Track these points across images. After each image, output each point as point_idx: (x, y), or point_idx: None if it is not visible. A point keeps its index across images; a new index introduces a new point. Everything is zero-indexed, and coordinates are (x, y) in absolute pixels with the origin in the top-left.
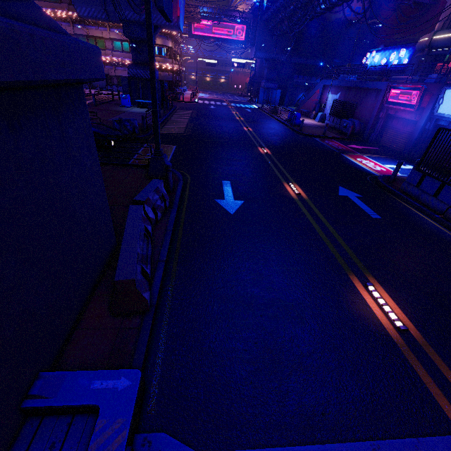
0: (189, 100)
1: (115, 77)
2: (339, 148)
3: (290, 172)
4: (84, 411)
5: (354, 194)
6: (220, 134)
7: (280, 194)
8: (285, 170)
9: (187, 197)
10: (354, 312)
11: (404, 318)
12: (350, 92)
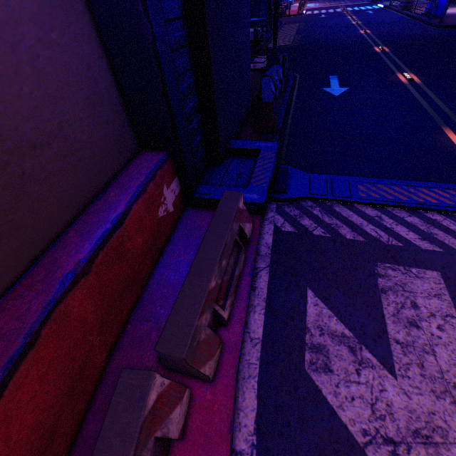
0: (296, 13)
1: None
2: None
3: (408, 64)
4: (251, 154)
5: None
6: (330, 40)
7: (390, 81)
8: (402, 63)
9: (296, 88)
10: (435, 143)
11: None
12: None
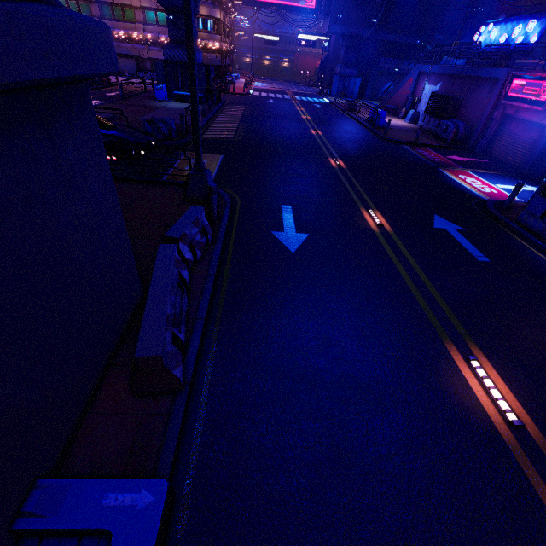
0: (242, 91)
1: (149, 60)
2: (435, 160)
3: (370, 193)
4: (93, 534)
5: (454, 226)
6: (280, 139)
7: (357, 224)
8: (363, 190)
9: (235, 228)
10: (451, 397)
11: (519, 409)
12: (455, 82)
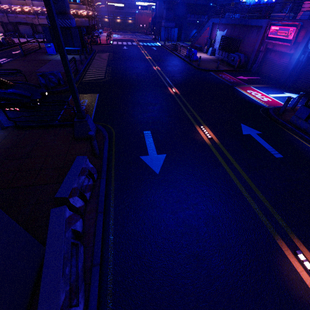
0: (106, 42)
1: (40, 25)
2: (231, 81)
3: (199, 112)
4: None
5: (254, 131)
6: (134, 76)
7: (195, 140)
8: (194, 110)
9: (114, 158)
10: (295, 297)
11: None
12: (235, 29)
